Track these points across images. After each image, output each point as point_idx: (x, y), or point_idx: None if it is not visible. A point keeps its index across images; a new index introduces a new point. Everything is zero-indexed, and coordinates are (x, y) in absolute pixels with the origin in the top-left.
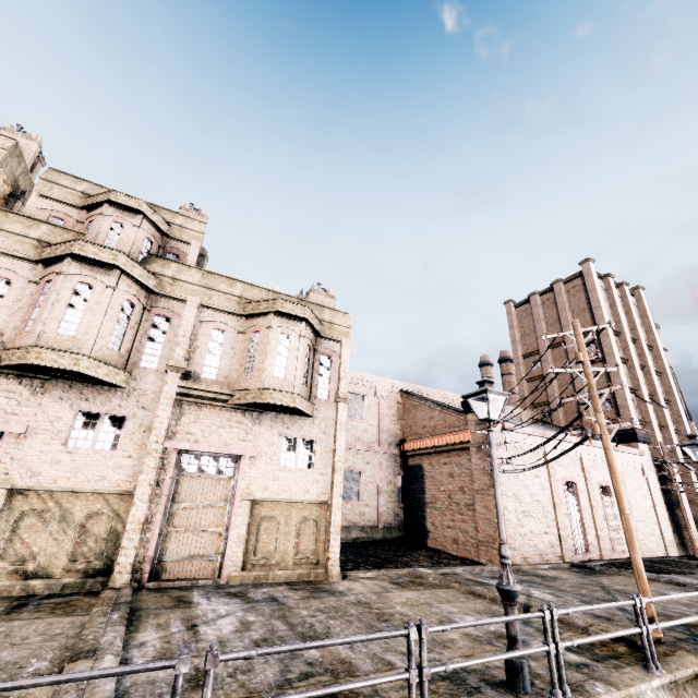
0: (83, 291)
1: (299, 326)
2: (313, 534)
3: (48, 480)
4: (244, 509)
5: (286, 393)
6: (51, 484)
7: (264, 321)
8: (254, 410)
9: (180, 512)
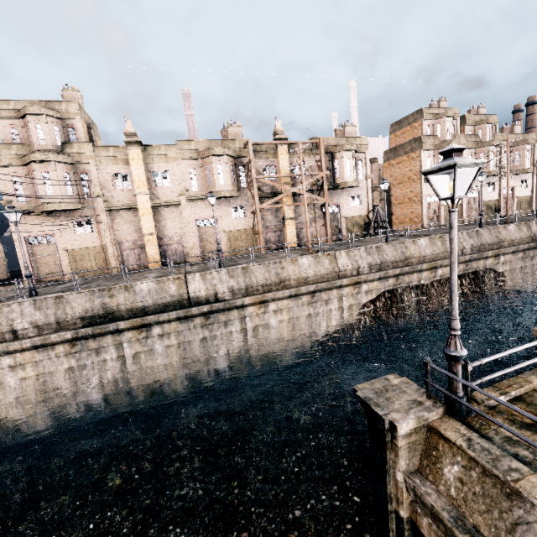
0: (491, 154)
1: (531, 146)
2: (527, 204)
3: (486, 199)
4: (515, 200)
5: (530, 168)
6: (487, 200)
7: (521, 147)
8: (516, 175)
9: (503, 203)
